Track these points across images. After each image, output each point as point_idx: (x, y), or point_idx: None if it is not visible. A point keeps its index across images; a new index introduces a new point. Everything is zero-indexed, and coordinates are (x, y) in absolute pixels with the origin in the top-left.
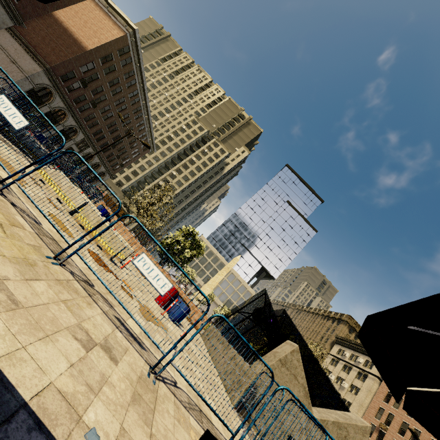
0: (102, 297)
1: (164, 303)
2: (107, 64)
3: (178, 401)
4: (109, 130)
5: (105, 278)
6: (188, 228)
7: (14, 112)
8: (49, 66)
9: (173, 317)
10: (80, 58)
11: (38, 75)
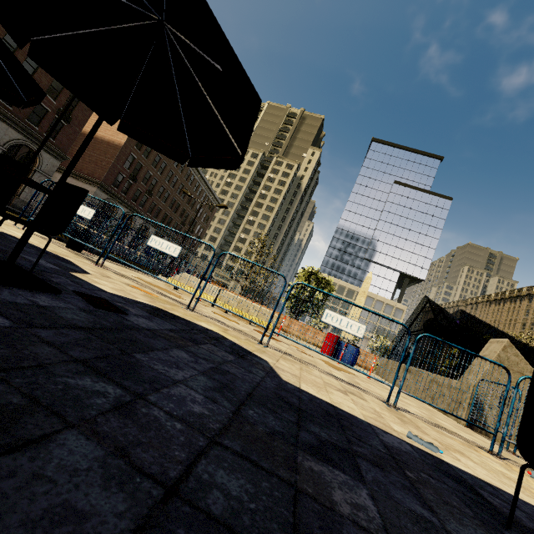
0: (304, 361)
1: (331, 353)
2: (143, 148)
3: (423, 422)
4: (173, 210)
5: (285, 347)
6: (306, 270)
7: (166, 244)
8: (100, 181)
9: (347, 363)
10: (119, 157)
11: (96, 194)
